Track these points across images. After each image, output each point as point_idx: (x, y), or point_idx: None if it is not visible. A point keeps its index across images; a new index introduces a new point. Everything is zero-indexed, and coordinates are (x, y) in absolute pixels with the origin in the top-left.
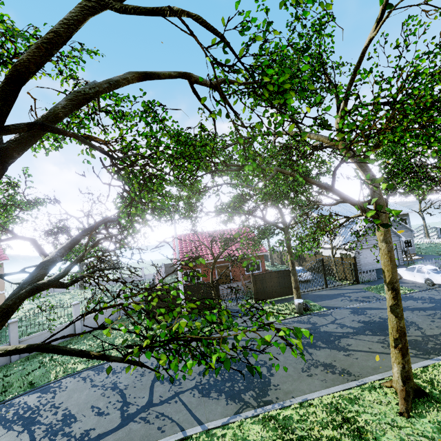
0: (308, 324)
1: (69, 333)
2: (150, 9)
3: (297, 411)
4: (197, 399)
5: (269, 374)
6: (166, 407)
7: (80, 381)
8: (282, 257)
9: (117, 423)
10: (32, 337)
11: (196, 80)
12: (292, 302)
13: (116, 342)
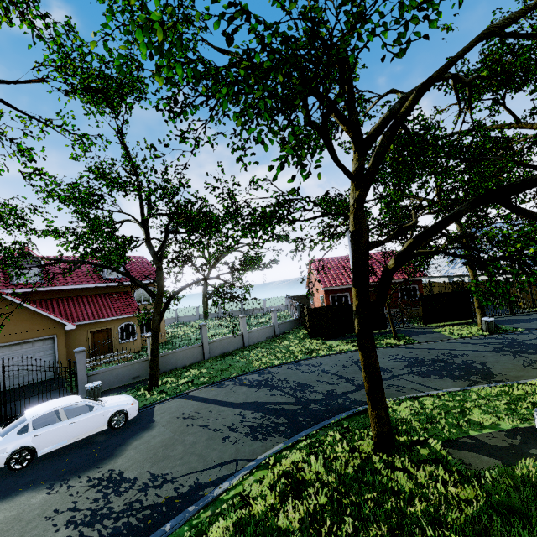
0: (506, 340)
1: (239, 343)
2: (536, 34)
3: (536, 385)
4: (419, 378)
5: (485, 367)
6: (392, 382)
7: (287, 369)
8: (433, 289)
9: (353, 388)
10: (215, 341)
11: (459, 79)
12: (472, 324)
13: (291, 350)
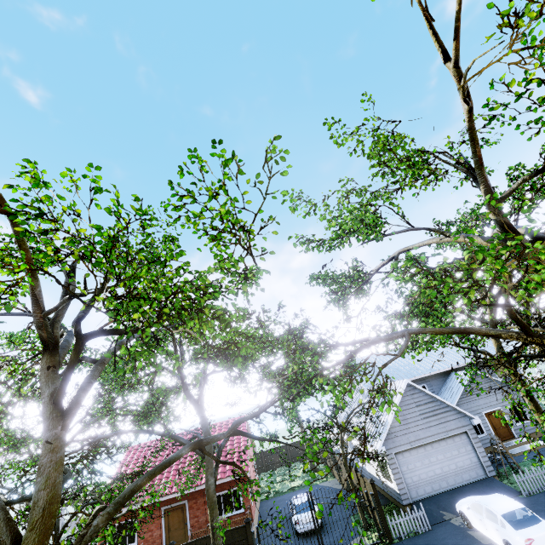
0: None
1: None
2: None
3: None
4: None
5: None
6: None
7: None
8: None
9: None
10: None
11: None
12: None
13: None
